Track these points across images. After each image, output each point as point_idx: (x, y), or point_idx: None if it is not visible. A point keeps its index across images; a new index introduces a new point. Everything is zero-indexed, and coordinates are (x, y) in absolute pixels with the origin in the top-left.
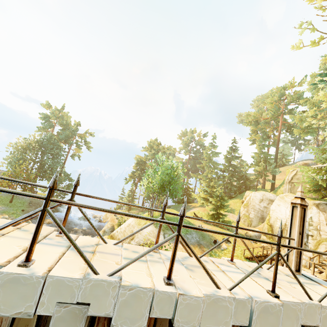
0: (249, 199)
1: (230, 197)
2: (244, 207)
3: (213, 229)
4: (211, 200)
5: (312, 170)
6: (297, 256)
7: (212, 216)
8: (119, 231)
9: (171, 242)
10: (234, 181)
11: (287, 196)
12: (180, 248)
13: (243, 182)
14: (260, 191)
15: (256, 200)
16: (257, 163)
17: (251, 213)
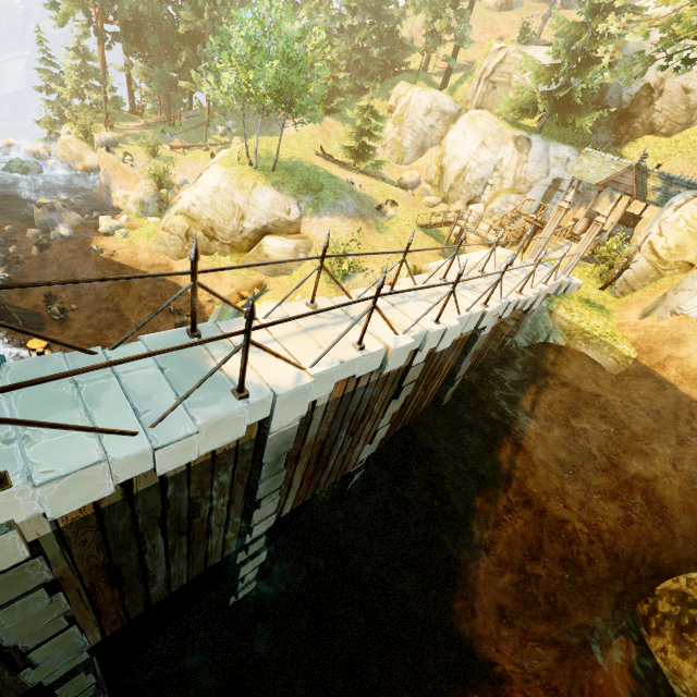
0: (407, 106)
1: (361, 91)
2: (395, 123)
3: (367, 183)
4: (352, 115)
5: (536, 71)
6: (541, 250)
7: (351, 151)
8: (199, 203)
9: (315, 216)
10: (373, 46)
11: (481, 118)
12: (337, 226)
13: (390, 49)
14: (431, 89)
15: (420, 110)
16: (437, 7)
17: (406, 139)
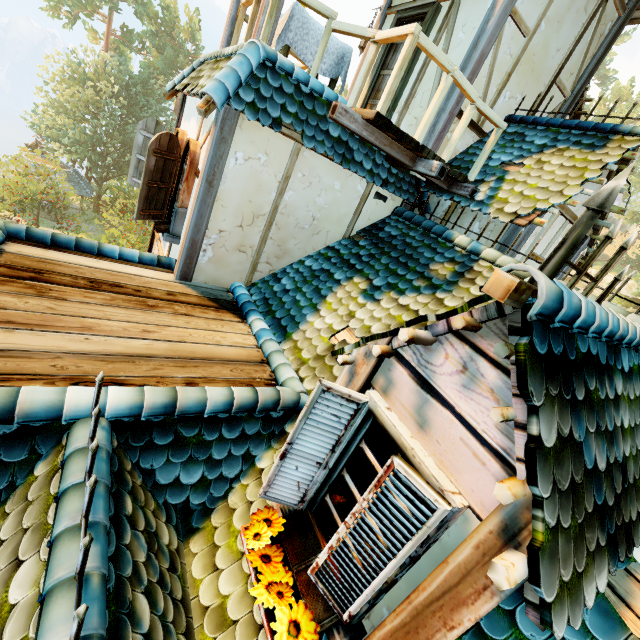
0: None
1: None
2: None
3: None
4: None
5: (620, 300)
6: None
7: None
8: None
9: None
10: None
11: None
12: None
13: None
14: None
15: None
16: None
17: None
